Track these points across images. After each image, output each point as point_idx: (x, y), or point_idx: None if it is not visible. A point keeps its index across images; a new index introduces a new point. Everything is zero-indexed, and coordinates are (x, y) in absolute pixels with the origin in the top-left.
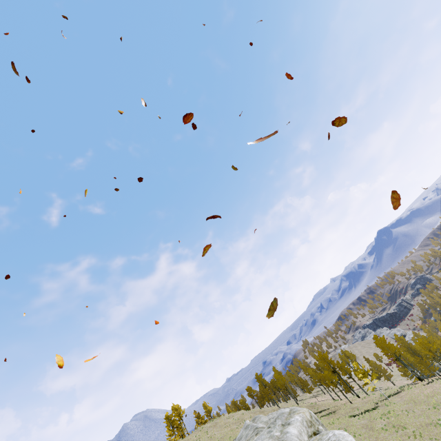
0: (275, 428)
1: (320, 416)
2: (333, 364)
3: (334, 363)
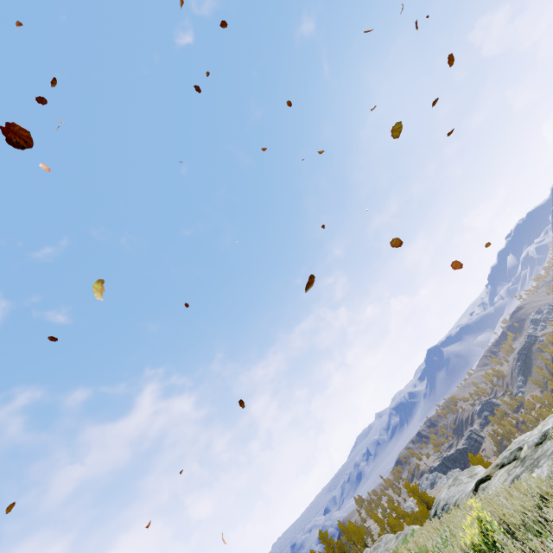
0: (464, 480)
1: None
2: (426, 498)
3: (426, 497)
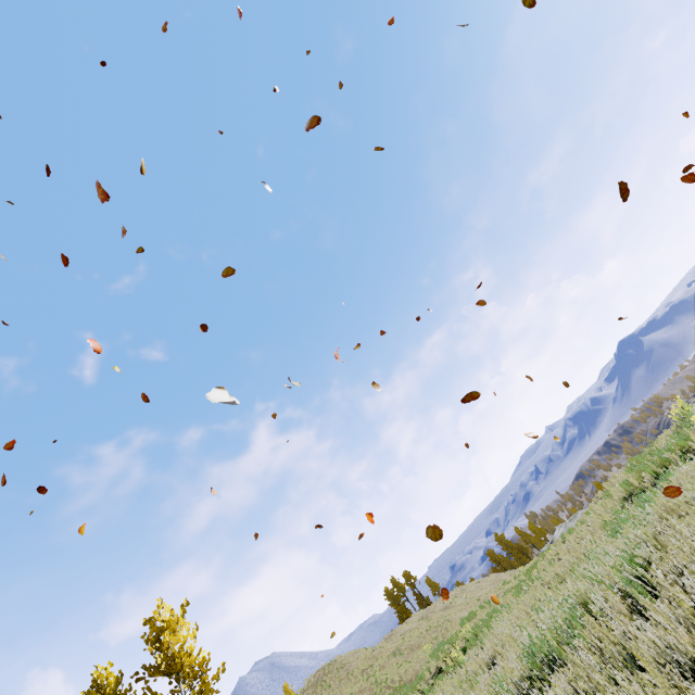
0: None
1: None
2: None
3: None
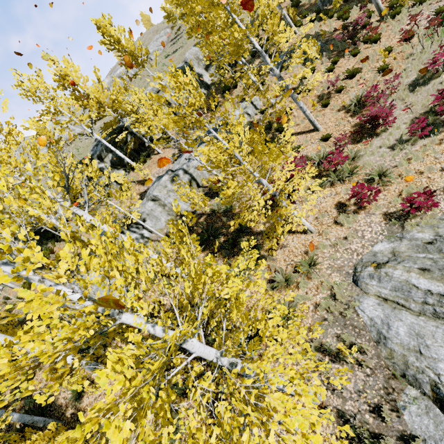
0: None
1: (171, 44)
2: None
3: None
